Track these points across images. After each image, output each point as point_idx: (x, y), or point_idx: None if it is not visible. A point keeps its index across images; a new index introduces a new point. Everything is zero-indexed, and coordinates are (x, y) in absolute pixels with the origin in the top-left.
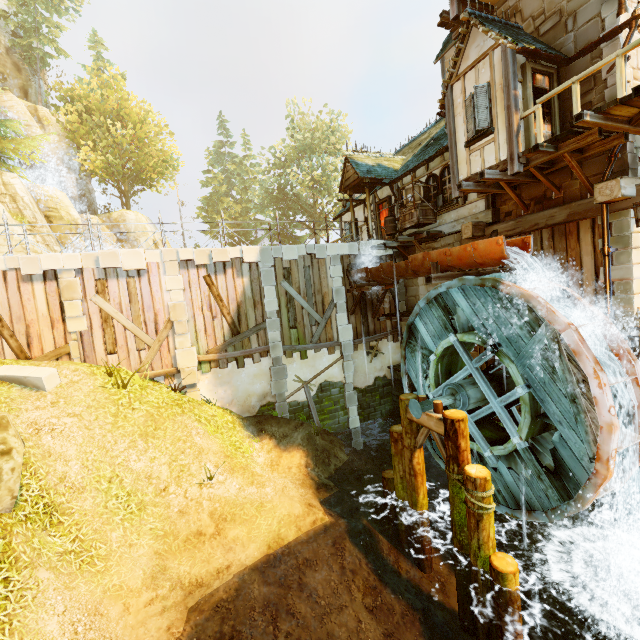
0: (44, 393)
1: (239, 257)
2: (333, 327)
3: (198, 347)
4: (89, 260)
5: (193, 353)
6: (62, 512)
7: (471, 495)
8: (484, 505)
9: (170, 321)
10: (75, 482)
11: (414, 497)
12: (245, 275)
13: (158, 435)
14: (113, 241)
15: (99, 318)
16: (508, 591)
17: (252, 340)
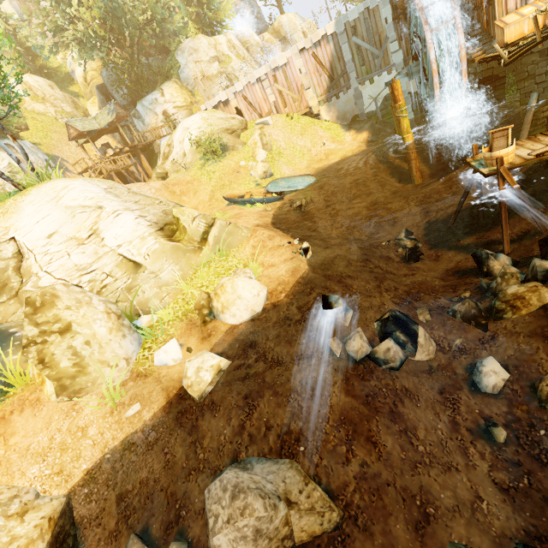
0: (270, 126)
1: (325, 34)
2: (389, 55)
3: (317, 94)
4: (268, 68)
5: (314, 98)
6: (282, 154)
7: (396, 113)
8: (399, 115)
9: (302, 85)
10: (284, 147)
11: (398, 130)
12: (330, 44)
13: (306, 134)
14: (279, 47)
15: (278, 93)
16: (406, 144)
17: (341, 82)
